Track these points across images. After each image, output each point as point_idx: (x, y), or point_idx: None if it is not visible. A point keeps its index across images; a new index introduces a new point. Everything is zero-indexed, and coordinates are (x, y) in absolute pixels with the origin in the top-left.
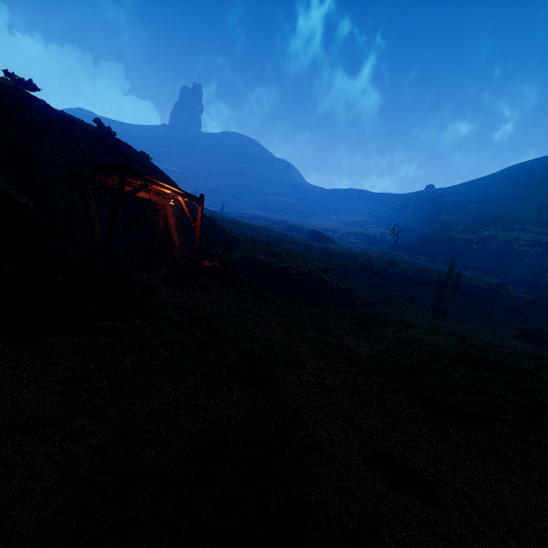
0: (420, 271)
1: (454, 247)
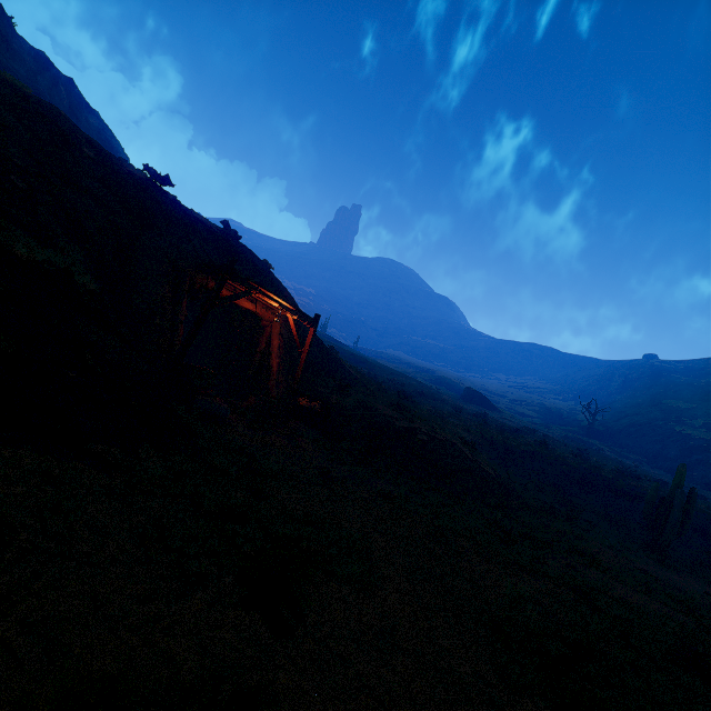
0: (627, 475)
1: (687, 450)
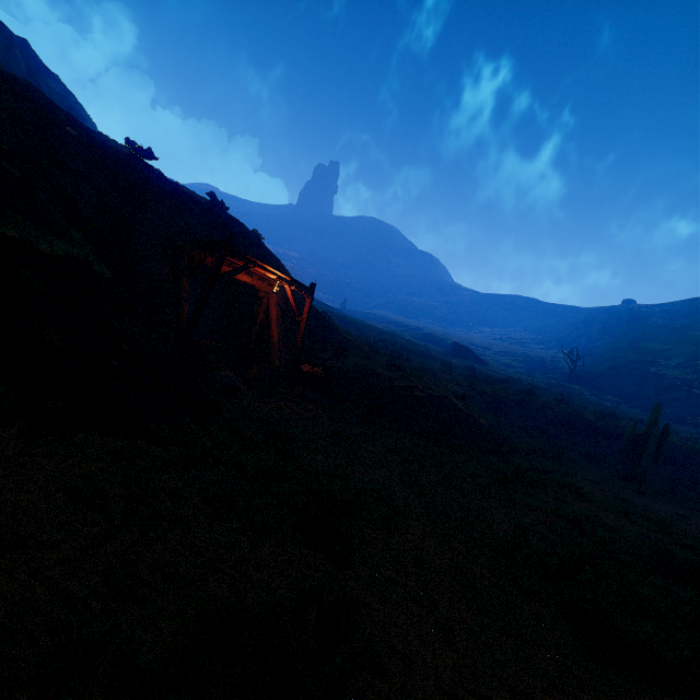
0: (606, 416)
1: (662, 389)
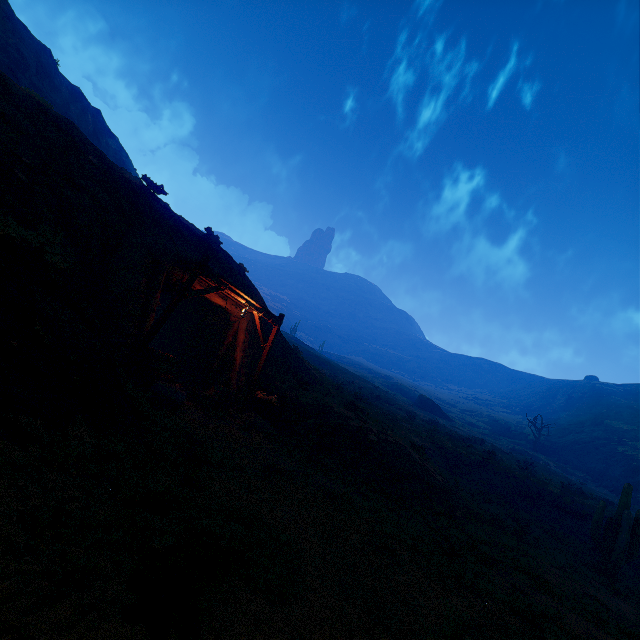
0: (573, 491)
1: (631, 471)
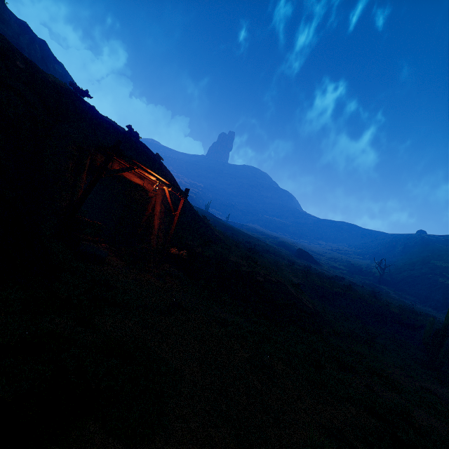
0: (408, 311)
1: (448, 295)
